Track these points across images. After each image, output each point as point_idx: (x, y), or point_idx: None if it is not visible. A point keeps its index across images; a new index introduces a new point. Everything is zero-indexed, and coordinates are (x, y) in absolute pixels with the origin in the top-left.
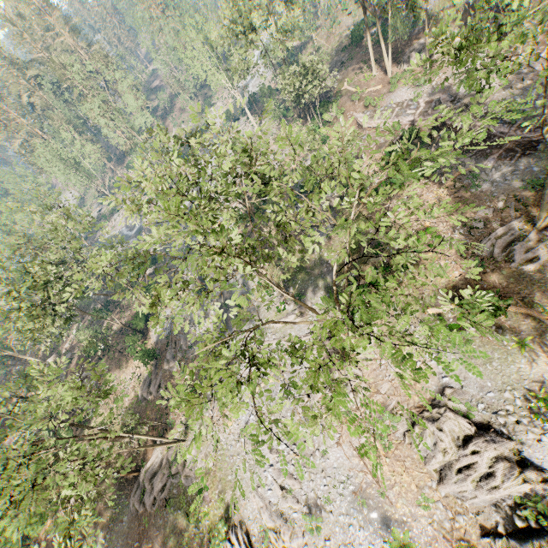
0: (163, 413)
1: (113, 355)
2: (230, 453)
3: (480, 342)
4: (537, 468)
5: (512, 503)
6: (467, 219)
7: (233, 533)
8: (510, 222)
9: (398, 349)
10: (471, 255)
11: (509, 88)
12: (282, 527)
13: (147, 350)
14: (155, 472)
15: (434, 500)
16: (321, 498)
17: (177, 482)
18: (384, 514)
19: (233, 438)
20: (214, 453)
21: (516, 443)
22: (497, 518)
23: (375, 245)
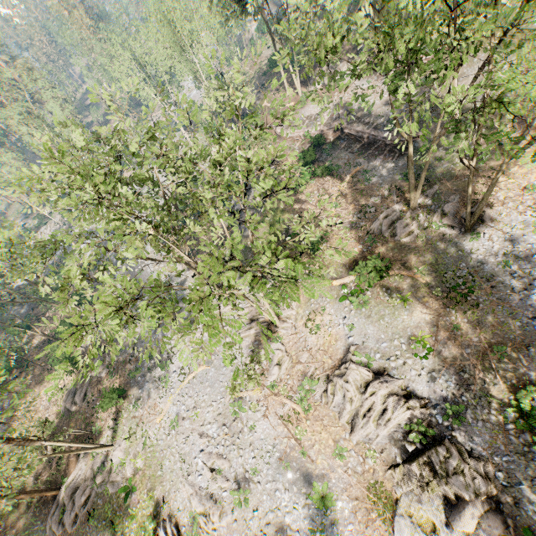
0: (88, 422)
1: (33, 371)
2: (161, 448)
3: (375, 302)
4: (419, 398)
5: (404, 433)
6: (363, 206)
7: (161, 527)
8: (394, 206)
9: (313, 320)
10: (366, 234)
11: (387, 104)
12: (211, 509)
13: (72, 358)
14: (77, 486)
15: (347, 449)
16: (249, 471)
17: (103, 491)
18: (307, 472)
19: (163, 432)
20: (143, 451)
21: (404, 381)
22: (396, 451)
23: (292, 233)
